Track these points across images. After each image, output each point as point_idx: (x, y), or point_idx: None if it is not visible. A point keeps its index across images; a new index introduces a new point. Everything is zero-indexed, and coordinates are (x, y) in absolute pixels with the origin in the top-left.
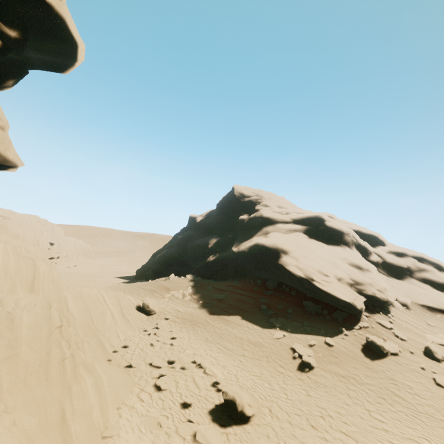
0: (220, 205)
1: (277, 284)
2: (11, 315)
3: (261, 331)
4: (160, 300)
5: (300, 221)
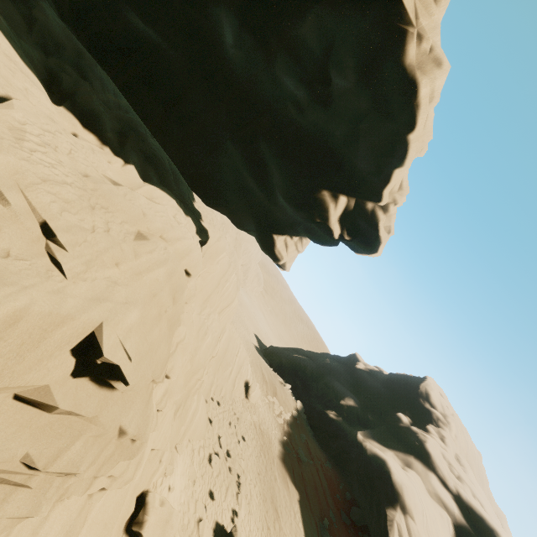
0: (393, 377)
1: (363, 524)
2: (207, 330)
3: (301, 536)
4: (262, 395)
5: (465, 506)
